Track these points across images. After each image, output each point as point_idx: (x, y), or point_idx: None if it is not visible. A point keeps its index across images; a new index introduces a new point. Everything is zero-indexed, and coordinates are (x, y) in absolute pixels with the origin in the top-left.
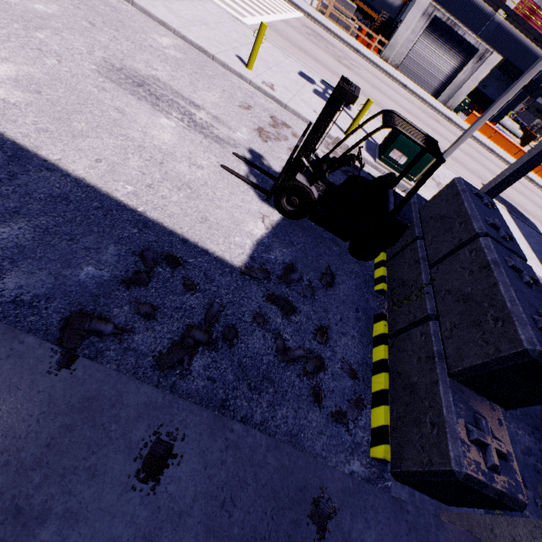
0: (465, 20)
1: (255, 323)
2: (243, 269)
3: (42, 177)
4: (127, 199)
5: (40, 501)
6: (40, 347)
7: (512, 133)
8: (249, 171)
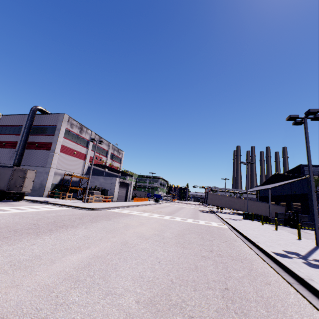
0: (99, 175)
1: None
2: None
3: None
4: None
5: None
6: None
7: None
8: None
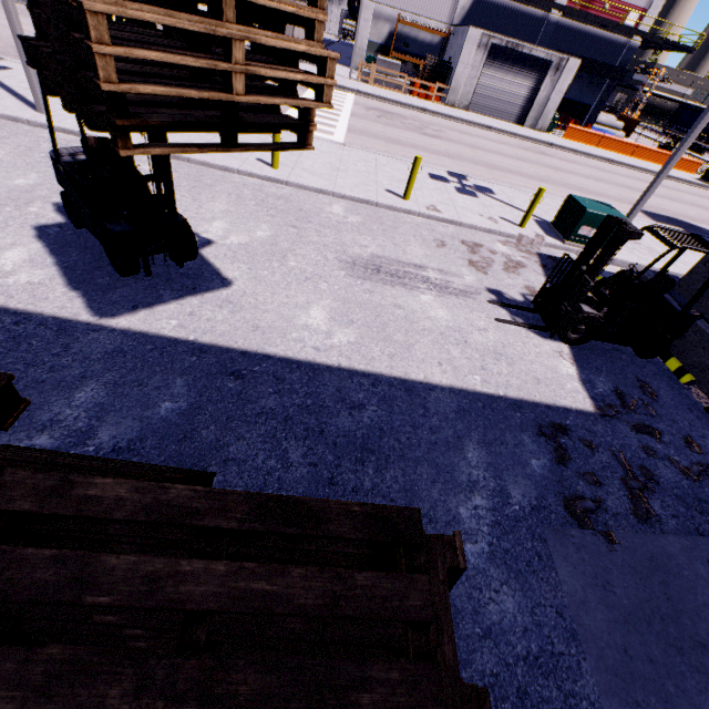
0: (517, 32)
1: (650, 457)
2: (598, 412)
3: (435, 398)
4: (486, 389)
5: (705, 635)
6: (584, 535)
7: (612, 127)
8: (509, 313)
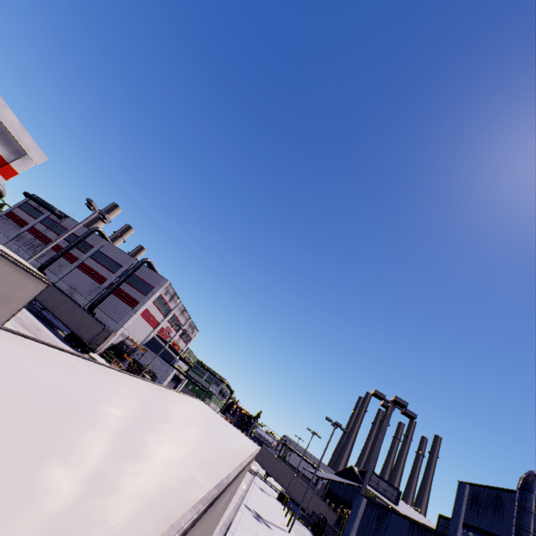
0: (157, 349)
1: None
2: None
3: None
4: None
5: None
6: None
7: None
8: None
